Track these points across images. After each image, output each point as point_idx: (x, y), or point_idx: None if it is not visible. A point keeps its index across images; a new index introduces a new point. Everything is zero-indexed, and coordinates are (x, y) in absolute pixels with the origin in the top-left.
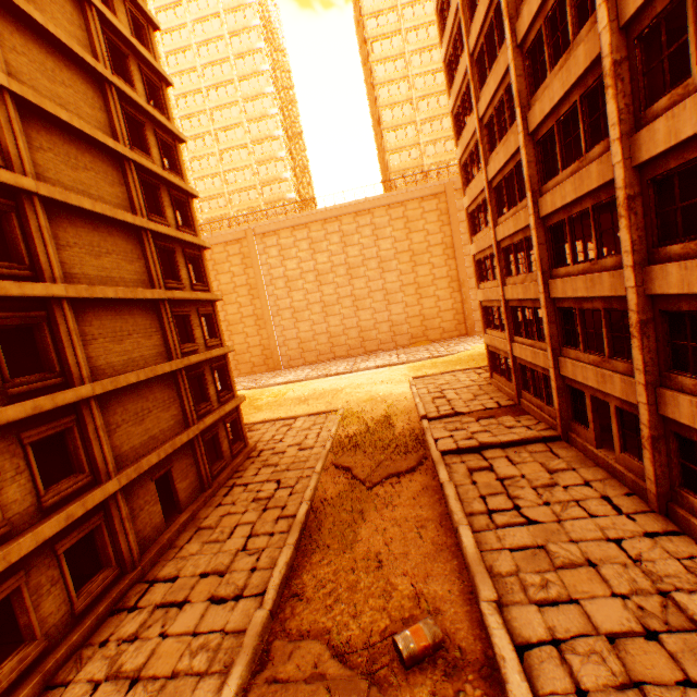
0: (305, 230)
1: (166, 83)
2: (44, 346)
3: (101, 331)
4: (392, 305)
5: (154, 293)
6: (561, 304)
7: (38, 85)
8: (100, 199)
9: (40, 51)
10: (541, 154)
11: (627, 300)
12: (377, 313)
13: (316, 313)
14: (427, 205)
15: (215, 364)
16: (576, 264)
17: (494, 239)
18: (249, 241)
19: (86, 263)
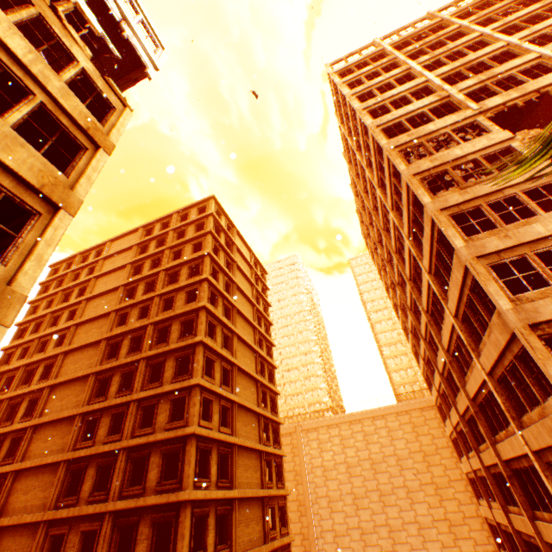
0: (336, 428)
1: (275, 367)
2: (226, 525)
3: (243, 517)
4: (415, 503)
5: (263, 491)
6: (522, 534)
7: (242, 393)
8: (250, 437)
9: (244, 379)
10: (471, 426)
11: (537, 541)
12: (402, 510)
13: (348, 503)
14: (426, 413)
15: (284, 549)
16: (513, 505)
17: (470, 466)
18: (298, 434)
19: (243, 474)
